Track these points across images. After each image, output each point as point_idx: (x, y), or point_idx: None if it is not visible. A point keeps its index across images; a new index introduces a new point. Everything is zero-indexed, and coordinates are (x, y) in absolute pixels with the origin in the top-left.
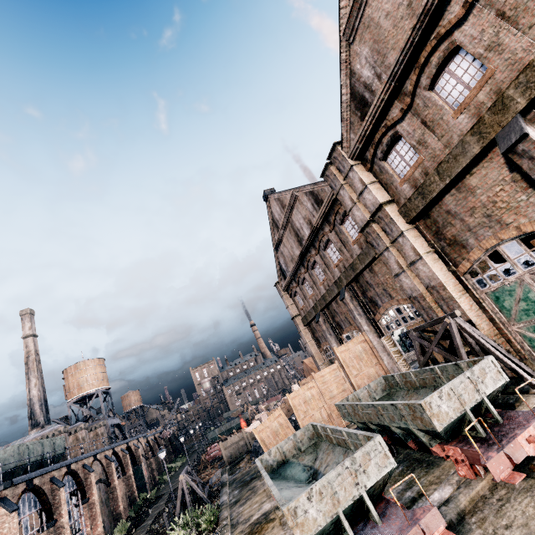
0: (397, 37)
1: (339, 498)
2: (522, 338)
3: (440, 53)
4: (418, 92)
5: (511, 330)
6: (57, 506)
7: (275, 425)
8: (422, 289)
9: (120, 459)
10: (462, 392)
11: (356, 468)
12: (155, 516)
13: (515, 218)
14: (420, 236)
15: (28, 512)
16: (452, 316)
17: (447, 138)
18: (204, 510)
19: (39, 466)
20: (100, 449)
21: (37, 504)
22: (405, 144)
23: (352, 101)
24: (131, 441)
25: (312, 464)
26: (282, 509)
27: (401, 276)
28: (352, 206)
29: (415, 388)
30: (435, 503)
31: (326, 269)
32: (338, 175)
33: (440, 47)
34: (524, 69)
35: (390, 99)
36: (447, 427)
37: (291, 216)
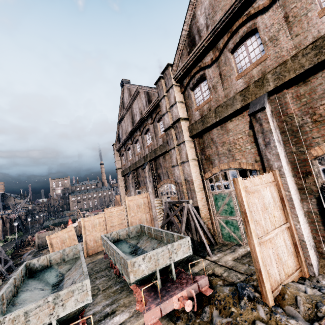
0: (227, 1)
1: (30, 324)
2: (219, 224)
3: (245, 28)
4: (225, 51)
5: (215, 218)
6: None
7: (65, 236)
8: (183, 179)
9: None
10: (160, 258)
11: (57, 302)
12: None
13: (241, 157)
14: (193, 147)
15: None
16: (187, 202)
17: (228, 91)
18: None
19: None
20: None
21: None
22: (207, 84)
23: (187, 38)
24: None
25: (65, 272)
26: None
27: (176, 167)
28: (165, 112)
29: (152, 238)
30: (113, 324)
31: (142, 147)
32: (164, 87)
33: (247, 24)
34: (281, 64)
35: (208, 48)
36: (139, 279)
37: (132, 104)
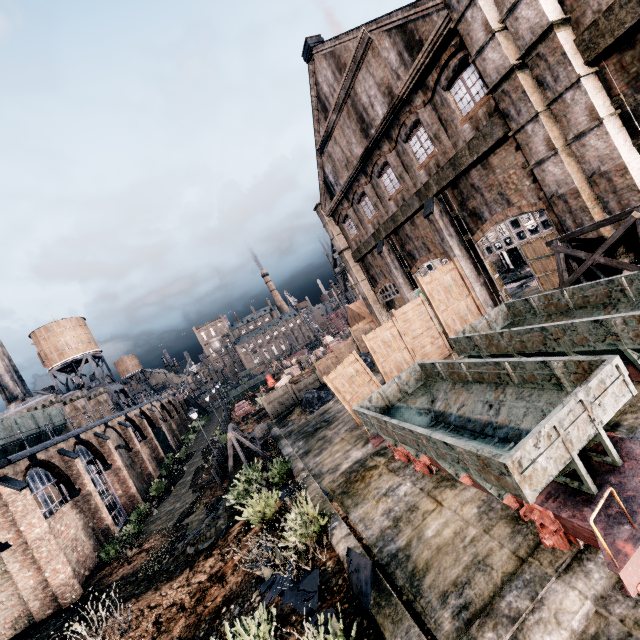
0: None
1: (572, 440)
2: None
3: None
4: None
5: None
6: (76, 476)
7: (350, 371)
8: (578, 181)
9: (136, 424)
10: None
11: (590, 401)
12: (193, 472)
13: None
14: (601, 87)
15: (42, 487)
16: None
17: None
18: (272, 464)
19: (38, 440)
20: (111, 416)
21: (50, 478)
22: None
23: None
24: (144, 406)
25: (429, 407)
26: (501, 462)
27: (547, 163)
28: (486, 41)
29: (564, 311)
30: None
31: (404, 174)
32: None
33: None
34: None
35: None
36: None
37: (353, 86)
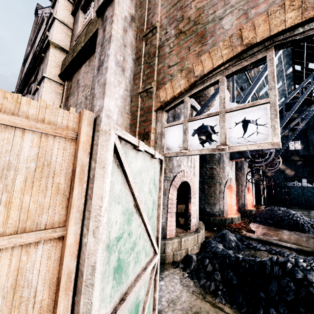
0: None
1: None
2: None
3: None
4: None
5: None
6: None
7: None
8: None
9: None
10: None
11: None
12: None
13: None
14: (60, 94)
15: None
16: None
17: None
18: None
19: None
20: None
21: None
22: None
23: None
24: None
25: None
26: None
27: None
28: (45, 37)
29: None
30: None
31: (32, 97)
32: None
33: None
34: None
35: None
36: None
37: (37, 37)
